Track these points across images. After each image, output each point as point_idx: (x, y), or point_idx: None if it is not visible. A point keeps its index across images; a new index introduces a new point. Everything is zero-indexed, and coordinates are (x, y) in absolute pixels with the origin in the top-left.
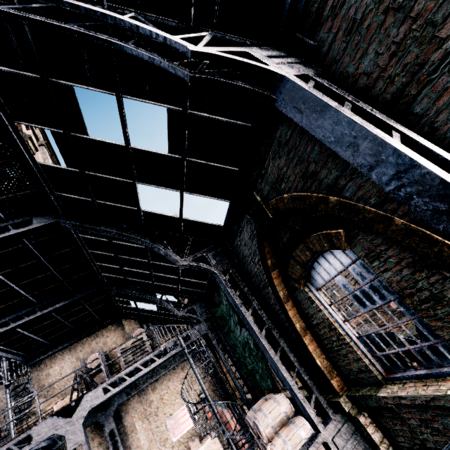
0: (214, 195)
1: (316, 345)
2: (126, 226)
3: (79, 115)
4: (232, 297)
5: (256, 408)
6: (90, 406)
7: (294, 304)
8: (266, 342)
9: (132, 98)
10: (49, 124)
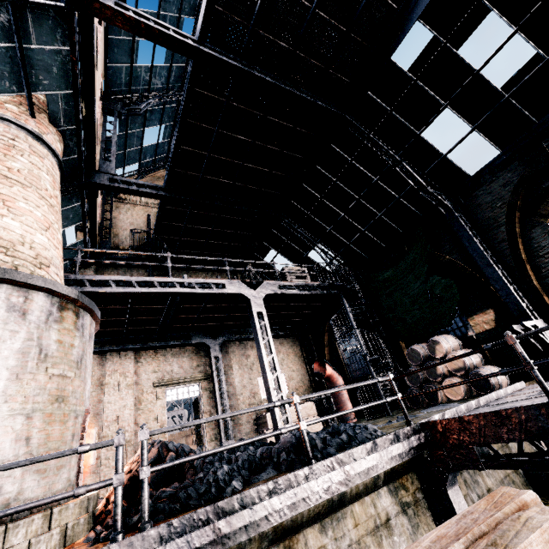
0: (495, 140)
1: (532, 274)
2: (387, 148)
3: (470, 33)
4: (463, 228)
5: (420, 344)
6: (269, 291)
7: (523, 242)
8: (491, 261)
9: (522, 35)
10: (439, 31)
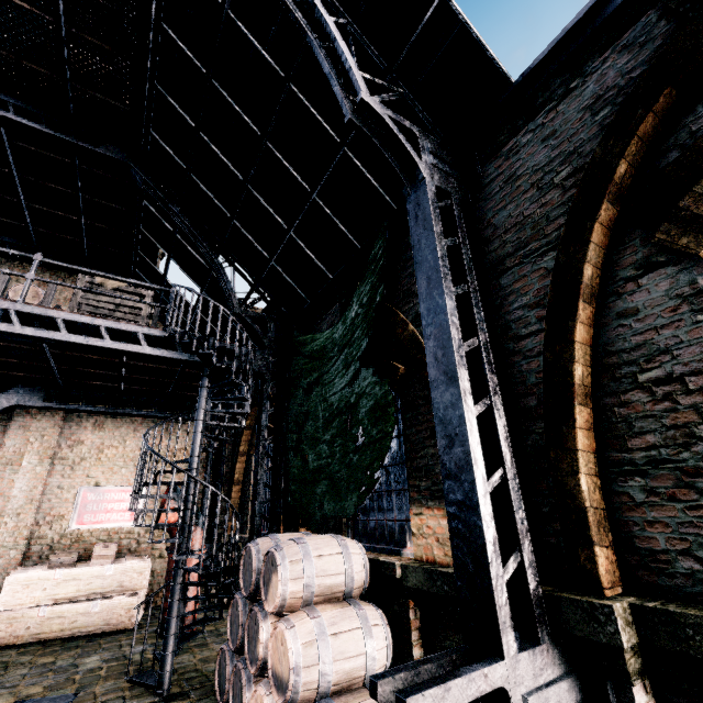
0: None
1: (592, 445)
2: None
3: None
4: (431, 238)
5: (282, 539)
6: None
7: (599, 321)
8: (462, 365)
9: None
10: None
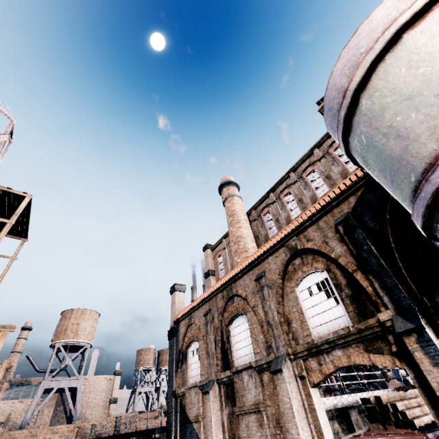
0: None
1: None
2: None
3: None
4: None
5: None
6: None
7: None
8: None
9: None
10: None
